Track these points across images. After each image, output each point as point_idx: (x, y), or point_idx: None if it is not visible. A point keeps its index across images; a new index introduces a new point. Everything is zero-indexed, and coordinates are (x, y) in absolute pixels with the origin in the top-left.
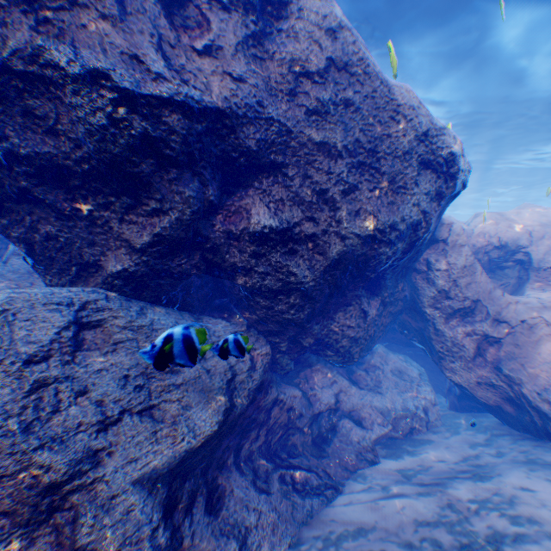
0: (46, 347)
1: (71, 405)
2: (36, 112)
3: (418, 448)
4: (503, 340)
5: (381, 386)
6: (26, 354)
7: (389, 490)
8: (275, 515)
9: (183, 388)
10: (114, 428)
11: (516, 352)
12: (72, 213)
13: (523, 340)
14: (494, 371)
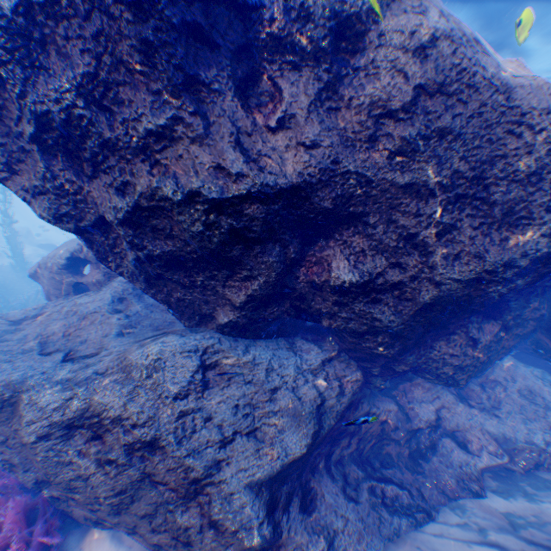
0: (183, 385)
1: (202, 427)
2: (158, 227)
3: (541, 493)
4: None
5: (500, 408)
6: (173, 390)
7: (487, 536)
8: (361, 525)
9: (279, 413)
10: (230, 444)
11: None
12: (190, 284)
13: None
14: None
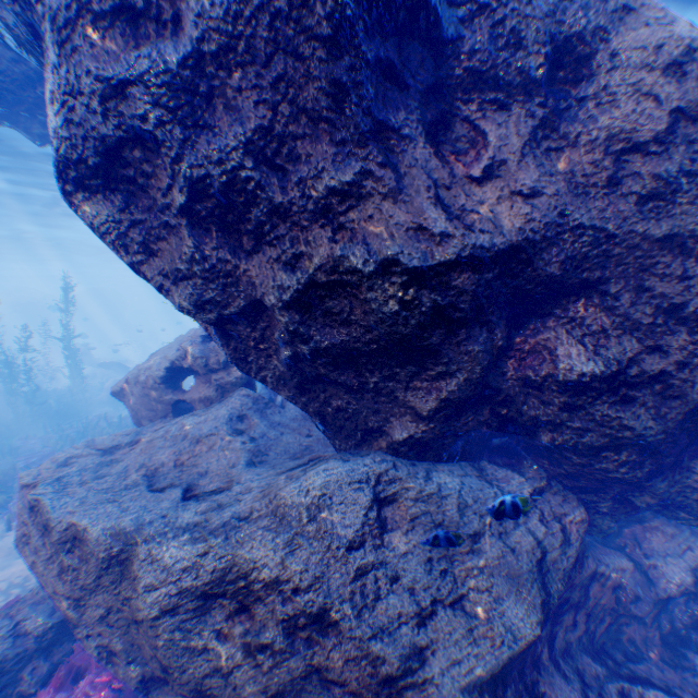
0: (358, 530)
1: (389, 594)
2: (333, 310)
3: None
4: None
5: None
6: (345, 538)
7: None
8: None
9: (488, 573)
10: (430, 621)
11: None
12: (359, 387)
13: None
14: None
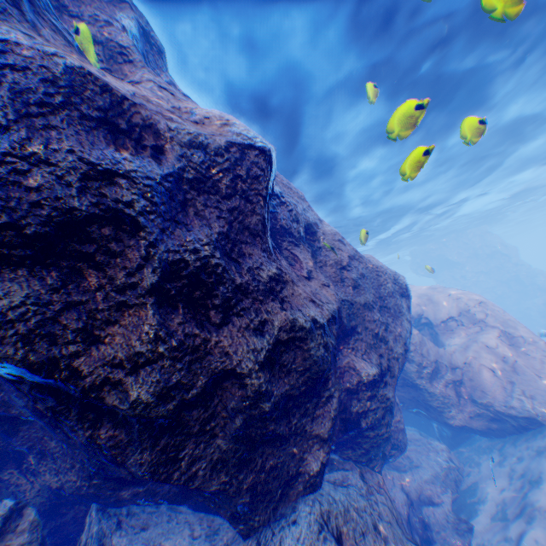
0: None
1: None
2: (285, 363)
3: (477, 492)
4: (462, 379)
5: (413, 459)
6: None
7: (511, 537)
8: None
9: None
10: None
11: (473, 383)
12: (288, 433)
13: (470, 374)
14: (473, 403)
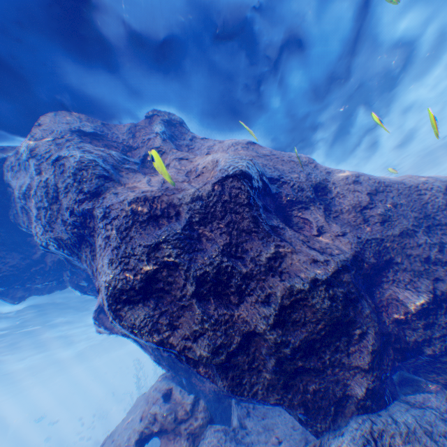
0: None
1: None
2: (294, 318)
3: None
4: None
5: None
6: None
7: None
8: None
9: None
10: None
11: None
12: (321, 366)
13: None
14: None
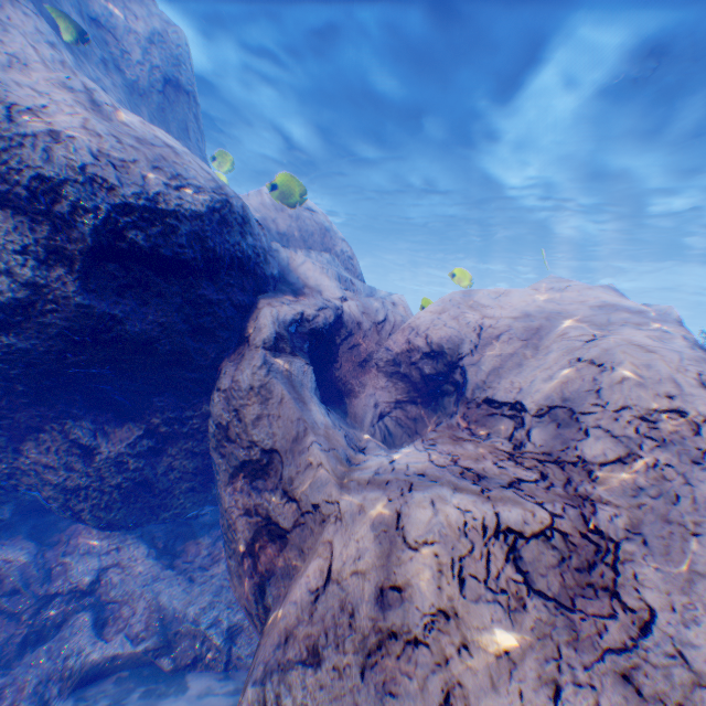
0: None
1: None
2: None
3: (135, 702)
4: (291, 536)
5: (210, 570)
6: None
7: None
8: None
9: None
10: None
11: (301, 566)
12: None
13: (312, 544)
14: (259, 594)
